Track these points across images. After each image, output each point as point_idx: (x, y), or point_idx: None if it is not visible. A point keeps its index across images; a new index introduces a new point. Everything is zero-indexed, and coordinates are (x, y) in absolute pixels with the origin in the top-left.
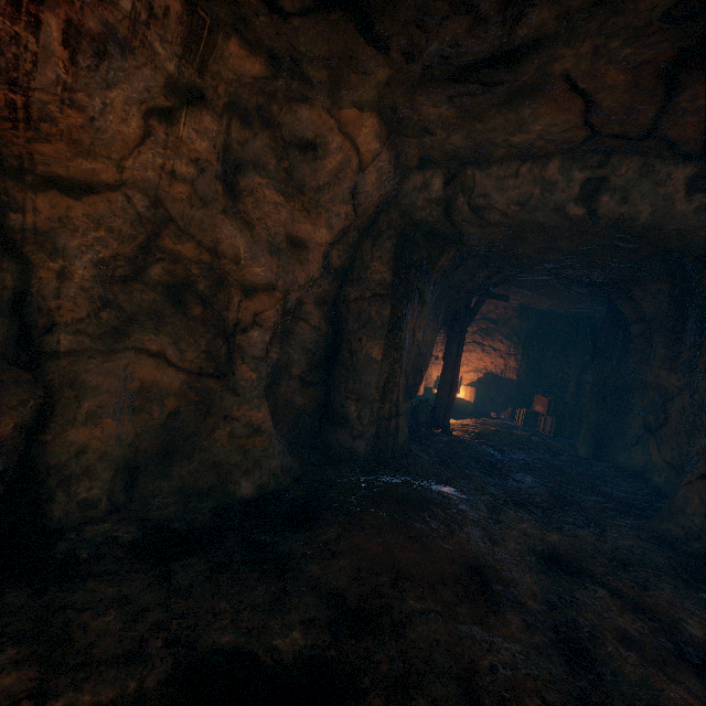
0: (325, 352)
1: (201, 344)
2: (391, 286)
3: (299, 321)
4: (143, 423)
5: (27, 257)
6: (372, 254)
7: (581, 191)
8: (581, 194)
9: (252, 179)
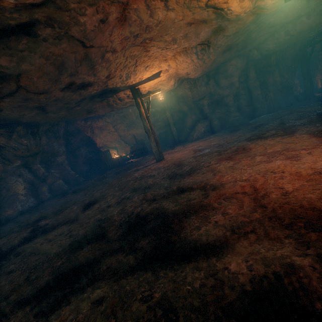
0: (250, 98)
1: (223, 108)
2: (256, 77)
3: (240, 95)
4: (220, 121)
5: (200, 108)
6: (249, 73)
7: (285, 35)
8: (285, 35)
9: (220, 81)
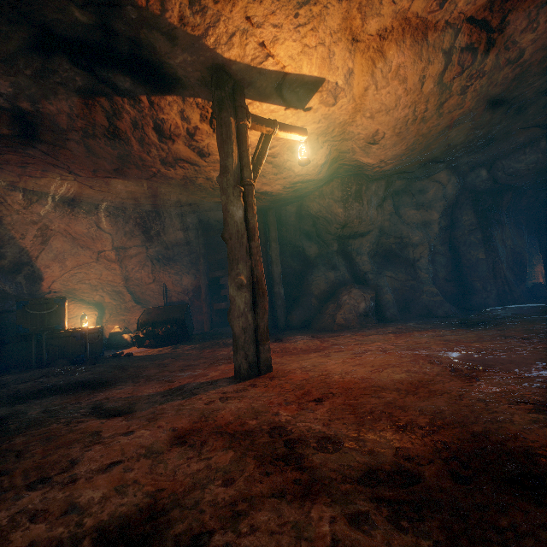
0: (453, 265)
1: (402, 271)
2: (476, 224)
3: (435, 254)
4: (395, 298)
5: (350, 258)
6: (461, 214)
7: None
8: None
9: (404, 210)
